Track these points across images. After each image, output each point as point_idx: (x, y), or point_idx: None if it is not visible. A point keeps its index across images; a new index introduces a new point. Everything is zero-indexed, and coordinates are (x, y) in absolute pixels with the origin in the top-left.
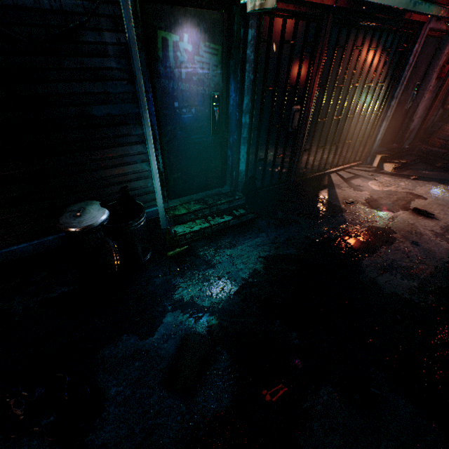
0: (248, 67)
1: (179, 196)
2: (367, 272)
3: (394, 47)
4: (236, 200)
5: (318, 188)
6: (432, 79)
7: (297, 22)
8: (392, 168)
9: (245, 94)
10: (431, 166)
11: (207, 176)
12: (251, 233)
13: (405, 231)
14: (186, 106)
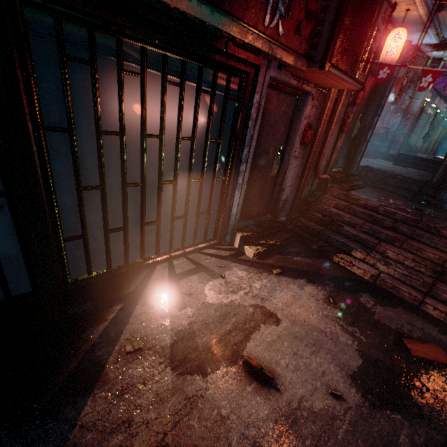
0: None
1: None
2: None
3: (222, 91)
4: None
5: (104, 303)
6: (296, 144)
7: None
8: (254, 254)
9: None
10: (307, 247)
11: None
12: None
13: None
14: None
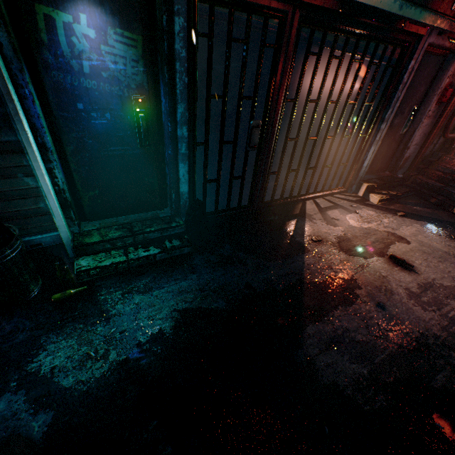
0: (180, 67)
1: (100, 218)
2: (308, 346)
3: (385, 61)
4: (172, 229)
5: (285, 217)
6: (432, 103)
7: (250, 16)
8: (378, 200)
9: (179, 100)
10: (424, 201)
11: (139, 196)
12: (180, 272)
13: (374, 286)
14: (97, 109)
